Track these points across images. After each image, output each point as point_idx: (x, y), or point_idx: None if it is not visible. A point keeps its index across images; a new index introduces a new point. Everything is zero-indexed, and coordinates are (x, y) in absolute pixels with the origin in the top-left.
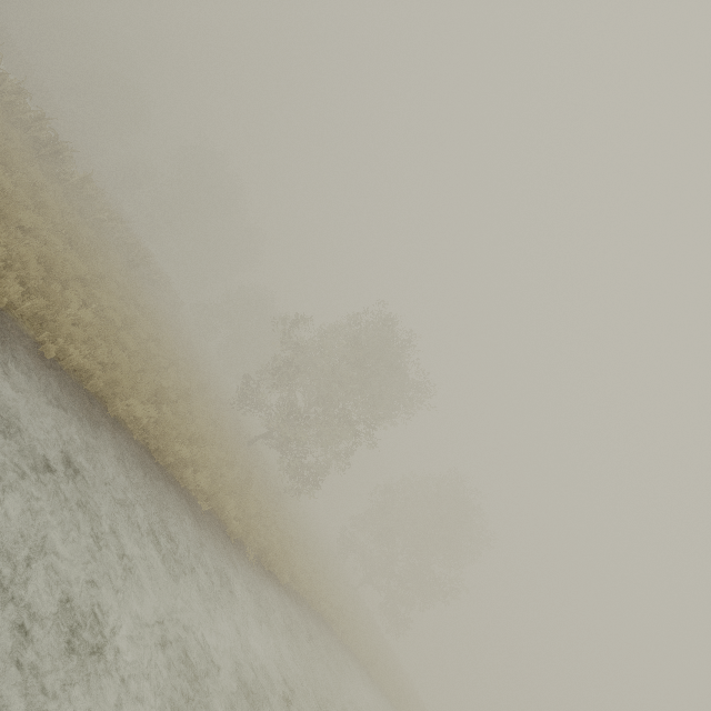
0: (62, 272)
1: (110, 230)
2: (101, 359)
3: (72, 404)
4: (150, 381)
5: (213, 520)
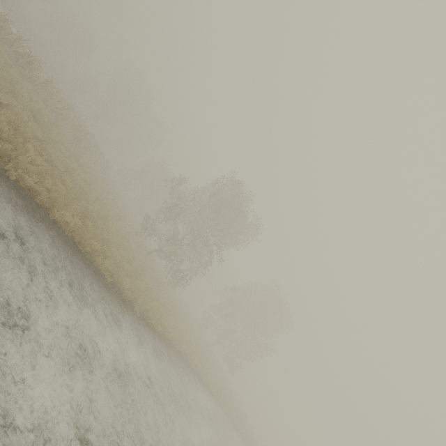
0: (25, 132)
1: (64, 116)
2: (47, 186)
3: (25, 207)
4: (79, 204)
5: (114, 288)
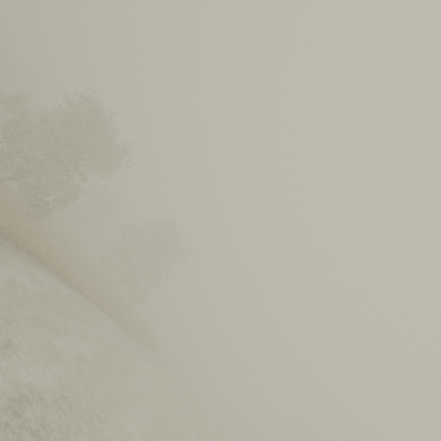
0: None
1: None
2: None
3: None
4: None
5: None
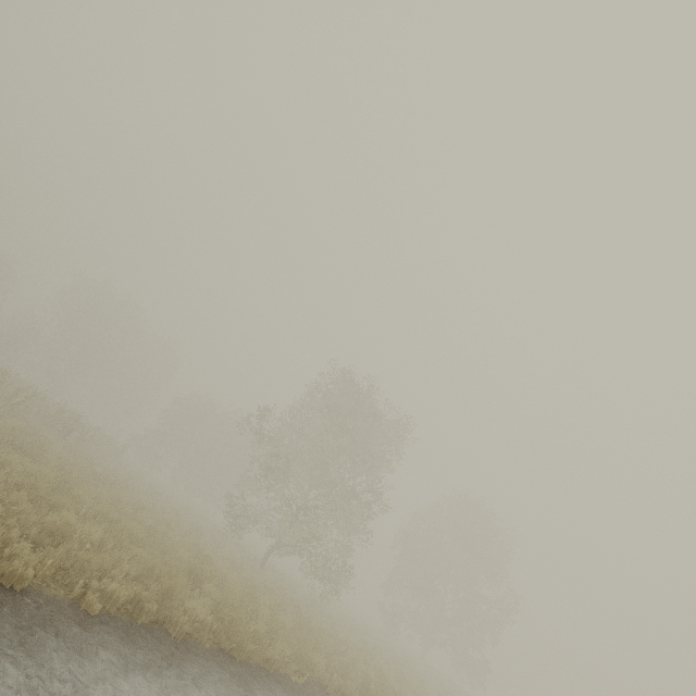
0: (47, 494)
1: (28, 408)
2: (133, 573)
3: (147, 656)
4: (178, 564)
5: (313, 688)
